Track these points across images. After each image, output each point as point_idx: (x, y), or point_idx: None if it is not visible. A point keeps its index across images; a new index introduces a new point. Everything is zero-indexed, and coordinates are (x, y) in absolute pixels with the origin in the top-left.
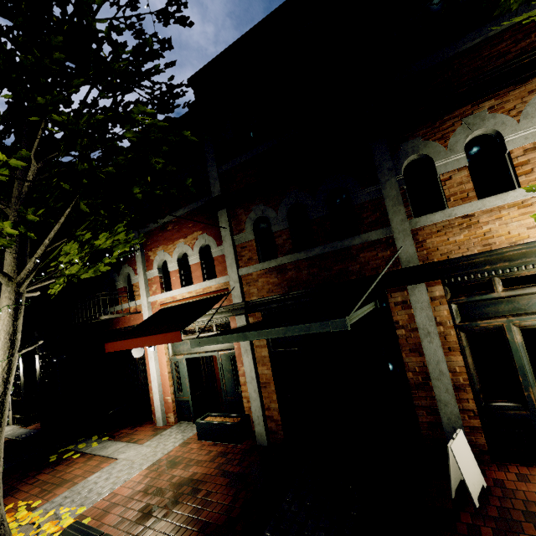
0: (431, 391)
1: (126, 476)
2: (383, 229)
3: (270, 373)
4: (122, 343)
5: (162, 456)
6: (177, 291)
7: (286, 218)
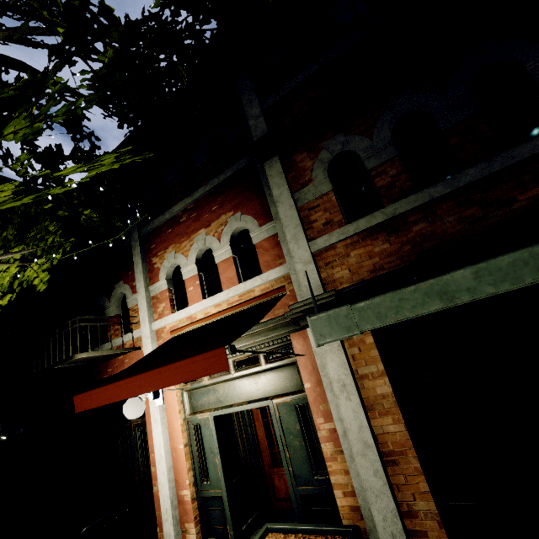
0: None
1: None
2: None
3: (403, 429)
4: (105, 391)
5: None
6: (196, 306)
7: (391, 140)
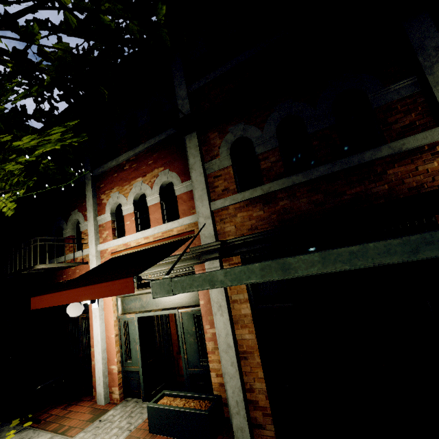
0: None
1: None
2: (428, 132)
3: (254, 338)
4: (53, 297)
5: None
6: (131, 237)
7: (275, 135)
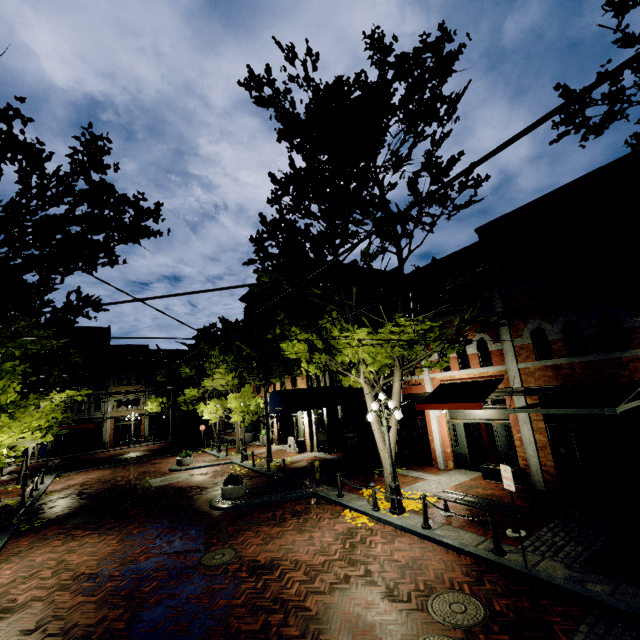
0: None
1: (443, 487)
2: None
3: (546, 440)
4: (431, 406)
5: (459, 482)
6: (456, 372)
7: (560, 331)
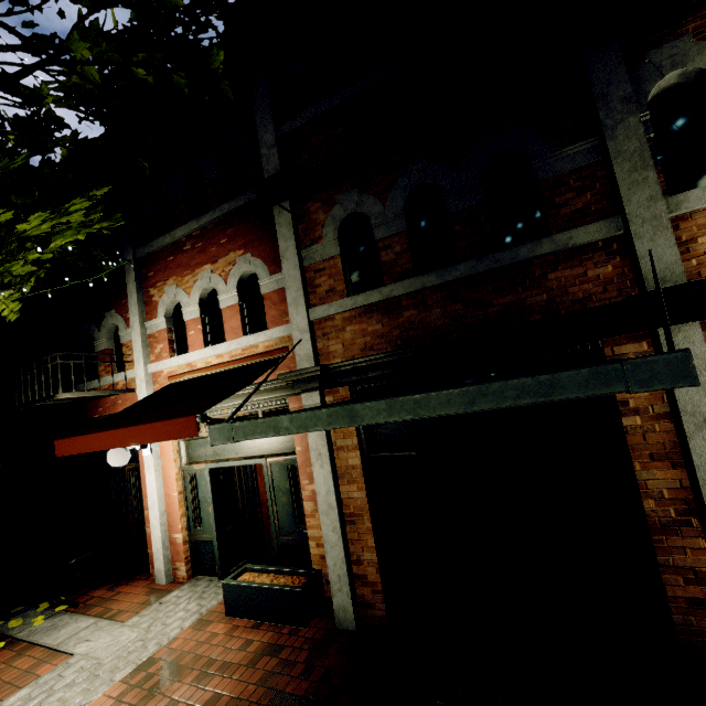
0: (697, 537)
1: (80, 700)
2: (603, 223)
3: (364, 496)
4: (86, 440)
5: (156, 649)
6: (196, 354)
7: (401, 212)
